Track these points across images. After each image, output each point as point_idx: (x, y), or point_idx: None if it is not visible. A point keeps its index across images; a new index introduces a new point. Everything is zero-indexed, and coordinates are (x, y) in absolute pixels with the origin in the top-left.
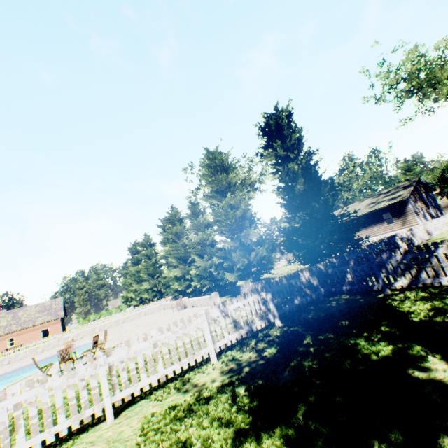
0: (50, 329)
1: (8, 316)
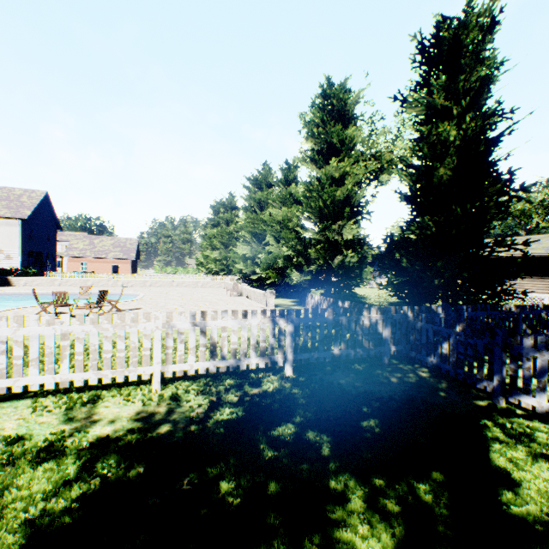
0: (120, 267)
1: (85, 240)
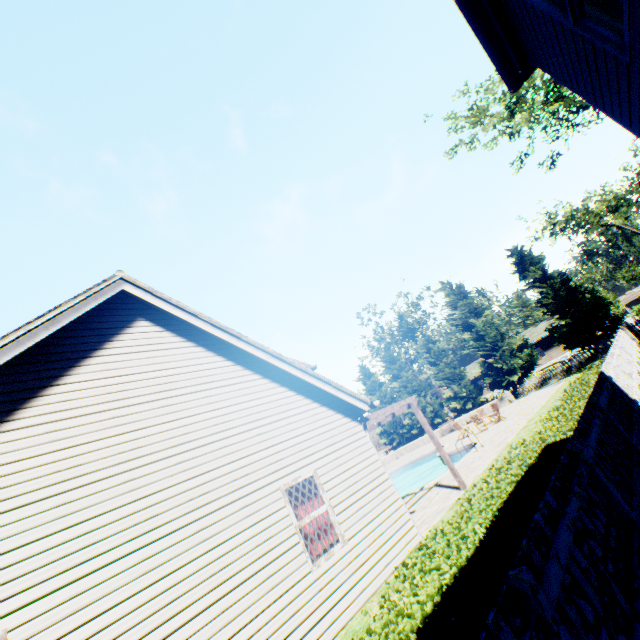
0: None
1: None
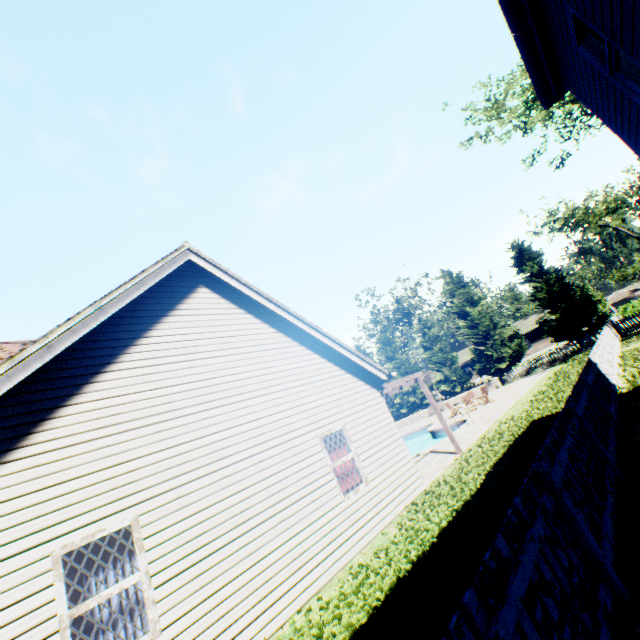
0: None
1: None
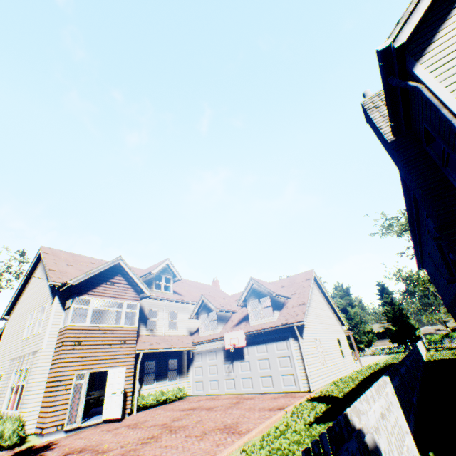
0: None
1: None
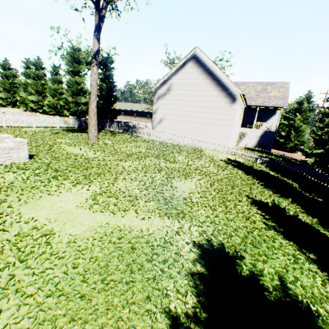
0: None
1: None
